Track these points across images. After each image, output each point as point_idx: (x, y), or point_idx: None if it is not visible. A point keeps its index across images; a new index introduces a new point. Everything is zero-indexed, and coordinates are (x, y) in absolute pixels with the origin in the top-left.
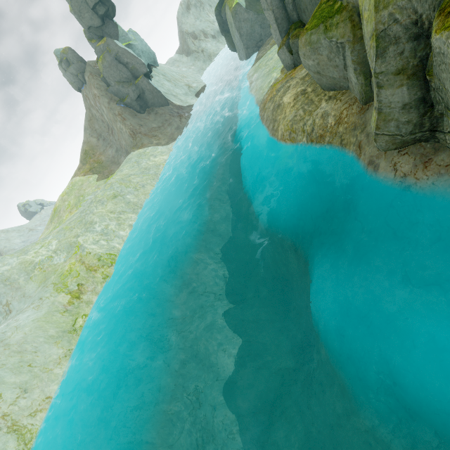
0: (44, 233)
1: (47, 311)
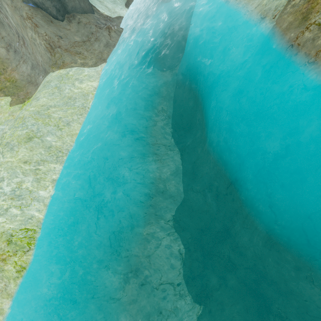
0: None
1: None
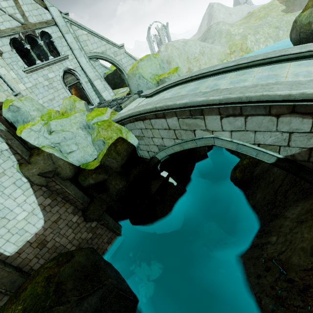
0: (238, 22)
1: (222, 51)
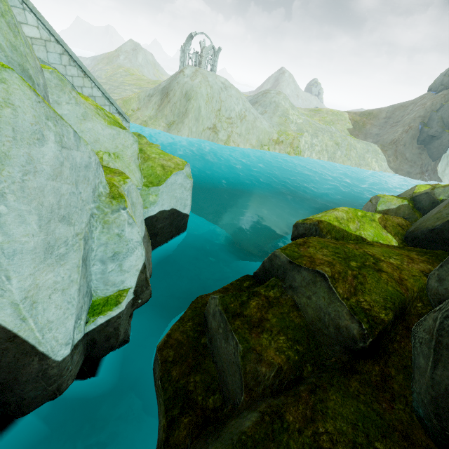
0: (301, 110)
1: (269, 132)
